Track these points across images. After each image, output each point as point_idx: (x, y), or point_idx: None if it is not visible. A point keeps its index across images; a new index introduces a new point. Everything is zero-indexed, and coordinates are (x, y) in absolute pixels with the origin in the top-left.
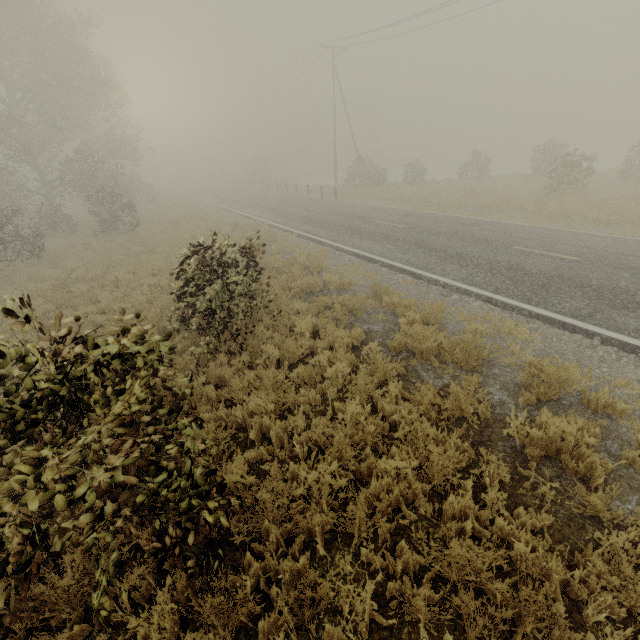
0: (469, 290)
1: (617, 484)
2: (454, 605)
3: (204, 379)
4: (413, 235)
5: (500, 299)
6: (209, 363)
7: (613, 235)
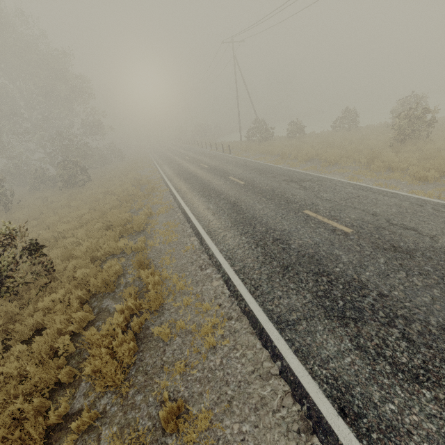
0: (221, 265)
1: None
2: None
3: None
4: (239, 193)
5: (234, 282)
6: None
7: (417, 196)
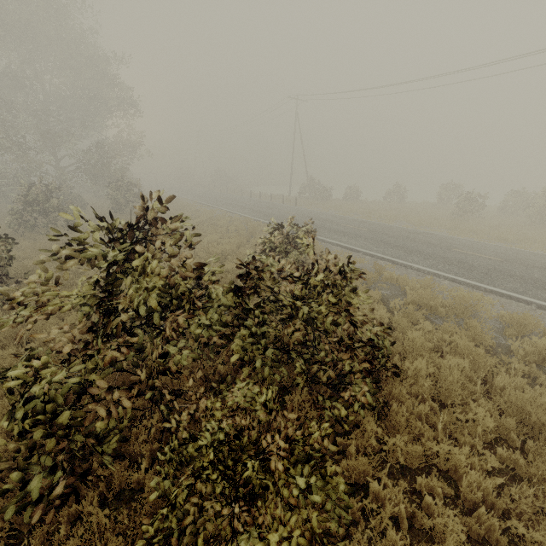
0: (438, 273)
1: None
2: (533, 422)
3: None
4: (377, 236)
5: (462, 280)
6: None
7: (513, 247)
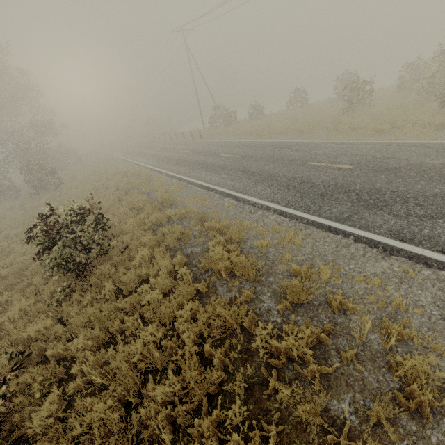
0: (269, 206)
1: (325, 393)
2: None
3: (52, 321)
4: (242, 163)
5: (289, 211)
6: (61, 304)
7: (382, 141)
